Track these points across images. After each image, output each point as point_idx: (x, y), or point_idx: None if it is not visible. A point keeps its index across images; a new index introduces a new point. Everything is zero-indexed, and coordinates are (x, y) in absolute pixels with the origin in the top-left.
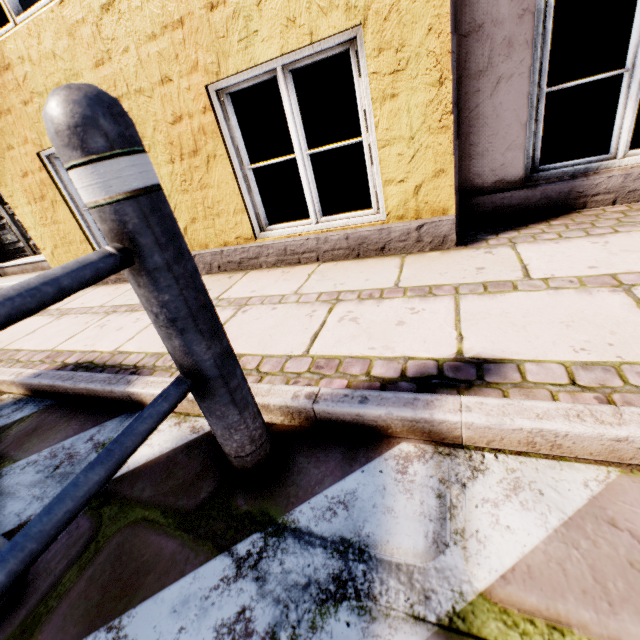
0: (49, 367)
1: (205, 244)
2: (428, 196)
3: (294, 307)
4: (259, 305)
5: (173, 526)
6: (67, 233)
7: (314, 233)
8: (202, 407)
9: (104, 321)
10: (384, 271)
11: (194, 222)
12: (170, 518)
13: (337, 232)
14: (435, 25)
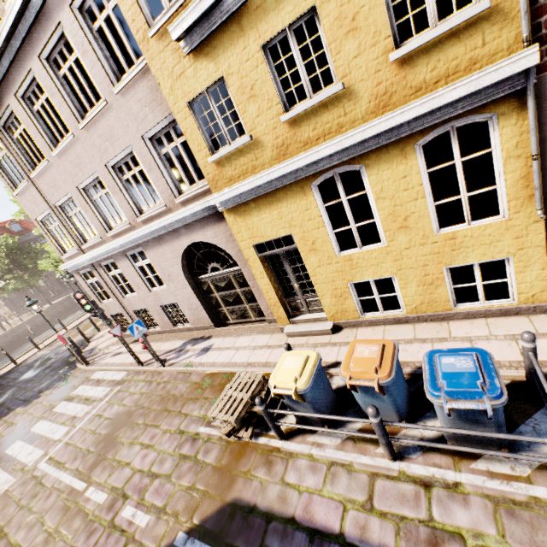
0: (411, 368)
1: (424, 311)
2: (537, 297)
3: (498, 342)
4: (479, 340)
5: (525, 403)
6: (346, 308)
7: (483, 308)
8: (531, 377)
9: (402, 348)
10: (524, 324)
11: (421, 304)
12: (522, 402)
13: (495, 308)
14: (540, 257)
